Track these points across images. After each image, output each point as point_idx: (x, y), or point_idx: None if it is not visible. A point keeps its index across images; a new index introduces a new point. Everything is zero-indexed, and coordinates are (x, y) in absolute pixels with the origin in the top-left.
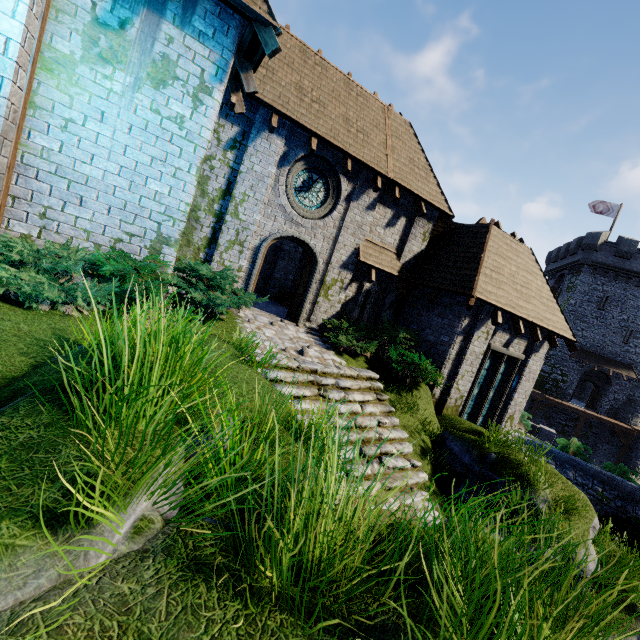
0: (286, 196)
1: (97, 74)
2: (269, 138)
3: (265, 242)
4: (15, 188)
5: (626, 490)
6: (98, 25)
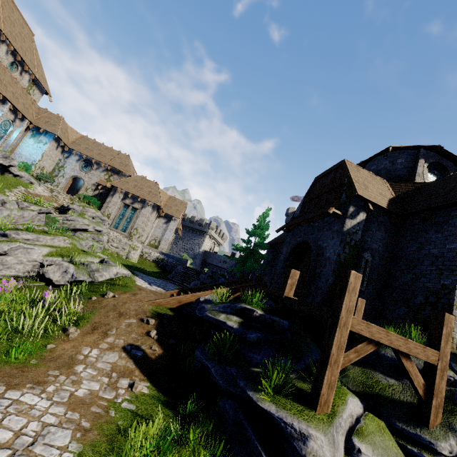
0: (79, 168)
1: (30, 142)
2: (75, 156)
3: (70, 176)
4: (13, 155)
5: (182, 261)
6: (32, 137)
